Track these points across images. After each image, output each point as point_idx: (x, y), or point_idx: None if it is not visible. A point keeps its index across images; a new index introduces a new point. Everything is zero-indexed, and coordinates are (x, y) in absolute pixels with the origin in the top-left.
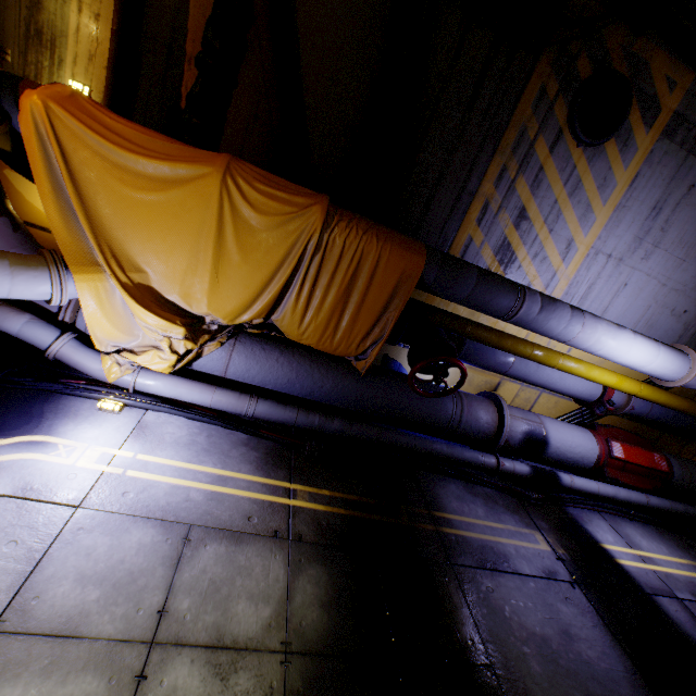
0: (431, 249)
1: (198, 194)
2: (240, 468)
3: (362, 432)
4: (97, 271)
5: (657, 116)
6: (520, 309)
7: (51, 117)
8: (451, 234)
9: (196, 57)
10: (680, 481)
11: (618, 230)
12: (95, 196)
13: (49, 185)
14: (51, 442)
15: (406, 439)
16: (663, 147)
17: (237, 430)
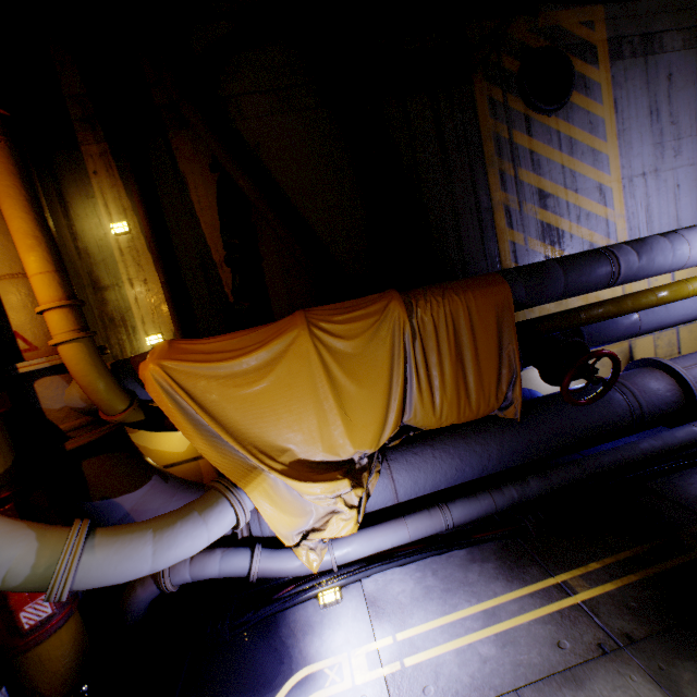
0: (503, 273)
1: (297, 356)
2: (493, 590)
3: (563, 477)
4: (257, 474)
5: (596, 52)
6: (619, 268)
7: (168, 373)
8: (494, 250)
9: (225, 260)
10: None
11: (633, 150)
12: (223, 412)
13: (190, 426)
14: (315, 670)
15: (609, 458)
16: (619, 67)
17: (451, 549)
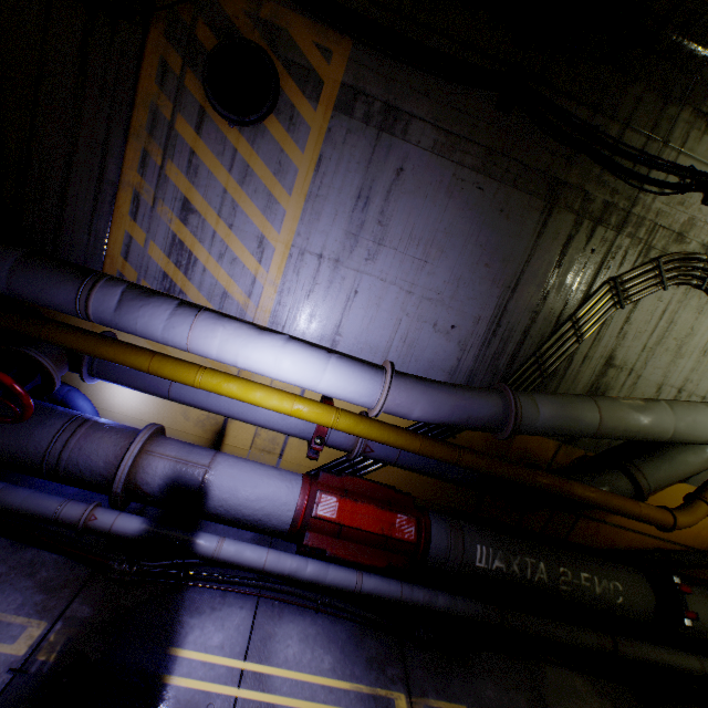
0: None
1: None
2: None
3: None
4: None
5: (322, 89)
6: (88, 303)
7: None
8: (104, 231)
9: None
10: (443, 556)
11: (320, 224)
12: None
13: None
14: None
15: None
16: (344, 124)
17: None
